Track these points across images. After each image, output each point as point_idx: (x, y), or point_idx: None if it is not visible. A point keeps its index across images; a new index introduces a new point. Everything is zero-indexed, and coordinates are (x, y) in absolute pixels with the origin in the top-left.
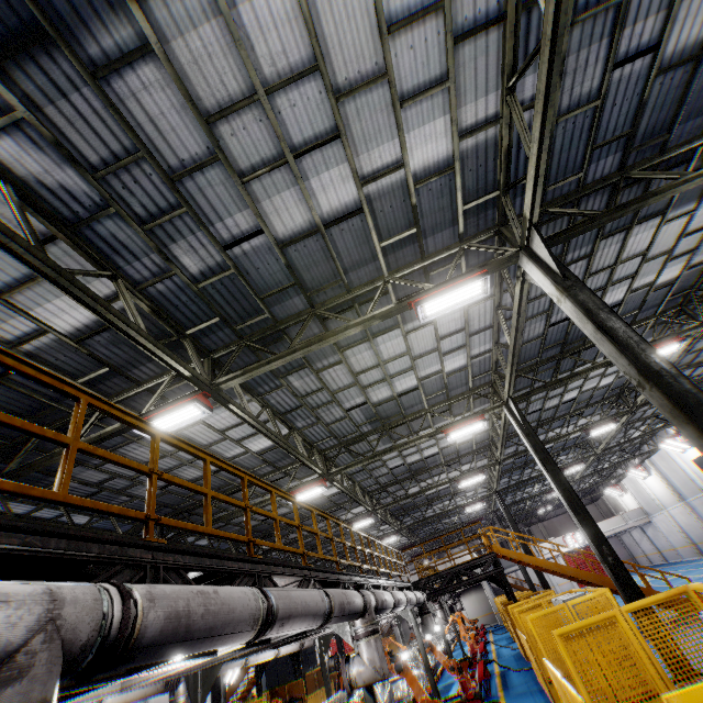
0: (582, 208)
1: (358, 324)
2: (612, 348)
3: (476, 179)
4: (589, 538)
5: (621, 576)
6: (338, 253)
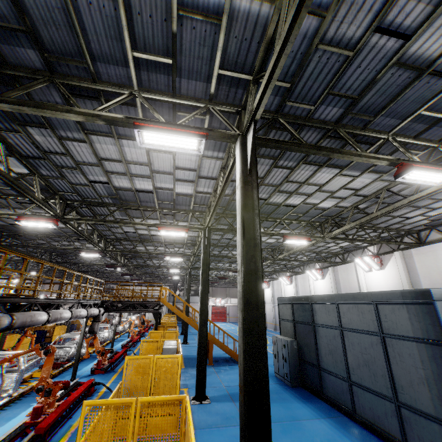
0: (303, 134)
1: (81, 114)
2: (240, 239)
3: (238, 50)
4: (199, 320)
5: (202, 344)
6: (85, 30)
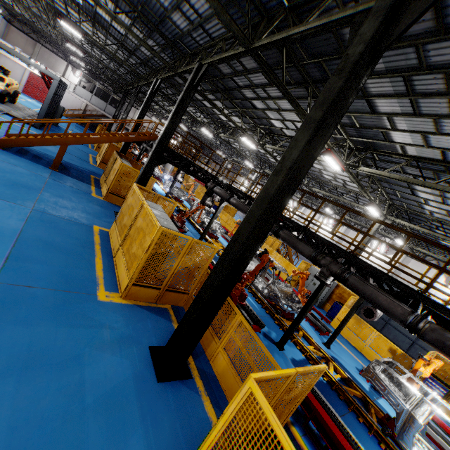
0: None
1: None
2: None
3: None
4: None
5: None
6: None
